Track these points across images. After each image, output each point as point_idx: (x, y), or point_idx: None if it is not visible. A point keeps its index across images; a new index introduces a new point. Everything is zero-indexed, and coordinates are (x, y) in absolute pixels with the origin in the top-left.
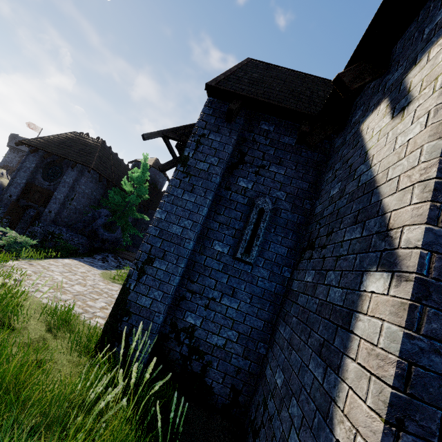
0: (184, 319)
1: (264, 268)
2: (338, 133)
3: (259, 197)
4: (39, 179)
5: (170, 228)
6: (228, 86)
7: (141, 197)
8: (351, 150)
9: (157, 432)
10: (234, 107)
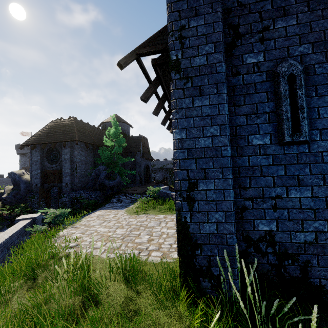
0: (255, 229)
1: (324, 140)
2: None
3: (279, 65)
4: (47, 165)
5: (197, 144)
6: None
7: (120, 146)
8: None
9: None
10: None
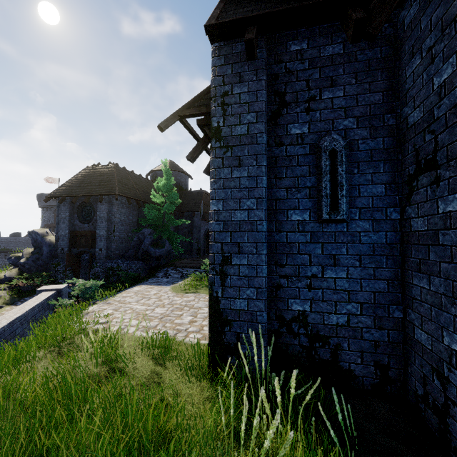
0: (289, 309)
1: (362, 220)
2: (403, 3)
3: (323, 138)
4: (77, 224)
5: (233, 216)
6: (231, 17)
7: (172, 203)
8: (454, 1)
9: (322, 441)
10: (252, 35)
